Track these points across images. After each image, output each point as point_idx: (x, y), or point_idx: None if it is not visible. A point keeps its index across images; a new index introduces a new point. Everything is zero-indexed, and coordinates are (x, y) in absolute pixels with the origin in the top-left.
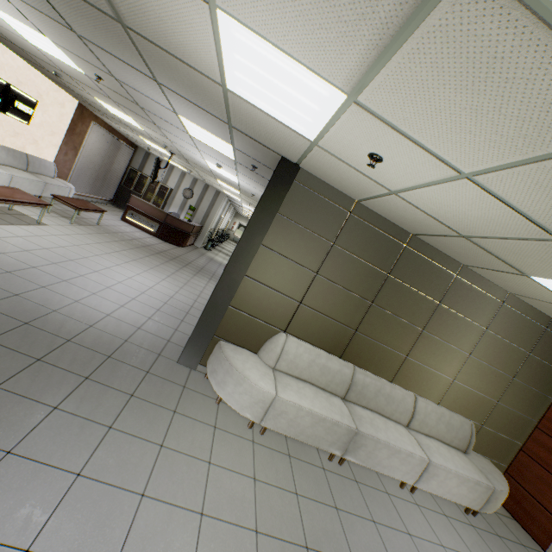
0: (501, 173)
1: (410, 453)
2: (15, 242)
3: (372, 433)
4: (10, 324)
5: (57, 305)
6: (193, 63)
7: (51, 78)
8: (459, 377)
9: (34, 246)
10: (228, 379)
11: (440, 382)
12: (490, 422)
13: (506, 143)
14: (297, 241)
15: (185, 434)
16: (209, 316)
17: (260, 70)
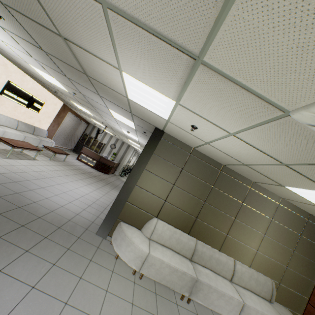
0: (244, 133)
1: (231, 296)
2: (21, 168)
3: (206, 281)
4: (12, 207)
5: (36, 199)
6: (114, 89)
7: (52, 93)
8: (260, 249)
9: (30, 170)
10: (122, 243)
11: (249, 252)
12: (284, 281)
13: (239, 120)
14: (163, 168)
15: (95, 273)
16: (115, 207)
17: (141, 92)
